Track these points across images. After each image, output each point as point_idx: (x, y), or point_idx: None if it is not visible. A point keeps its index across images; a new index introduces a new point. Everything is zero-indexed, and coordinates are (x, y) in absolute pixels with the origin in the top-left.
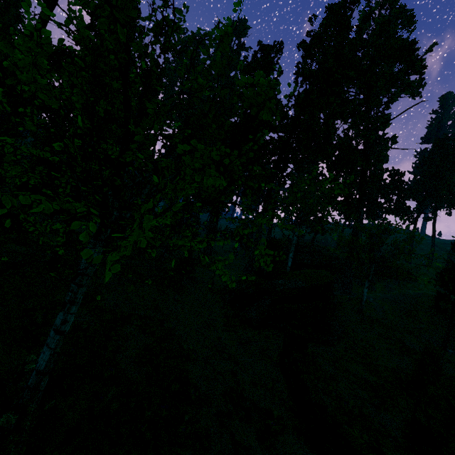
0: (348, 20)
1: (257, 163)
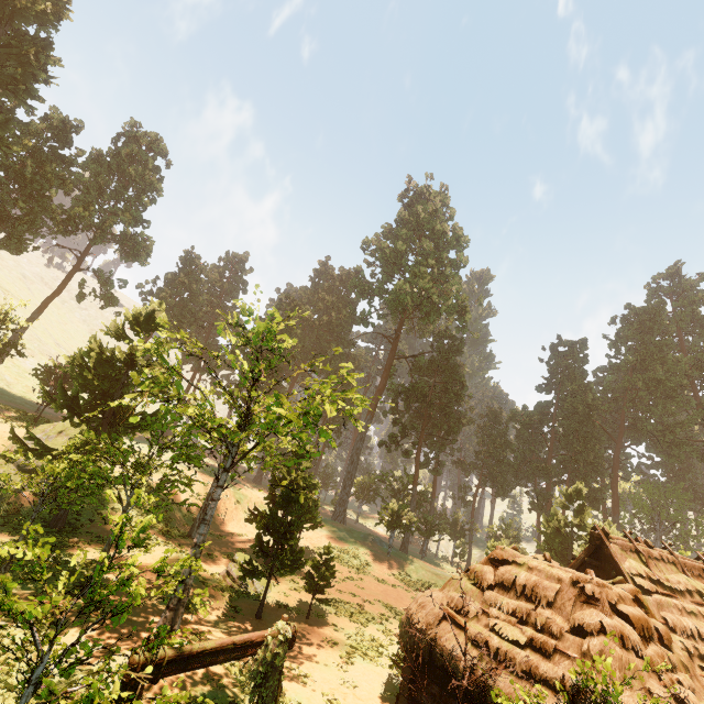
0: (659, 326)
1: (599, 471)
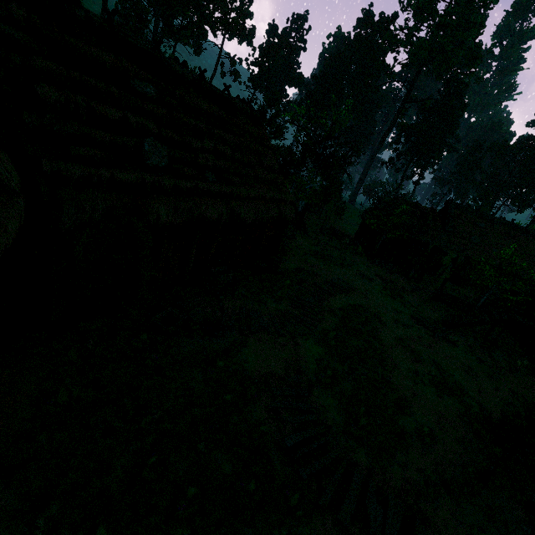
0: None
1: None
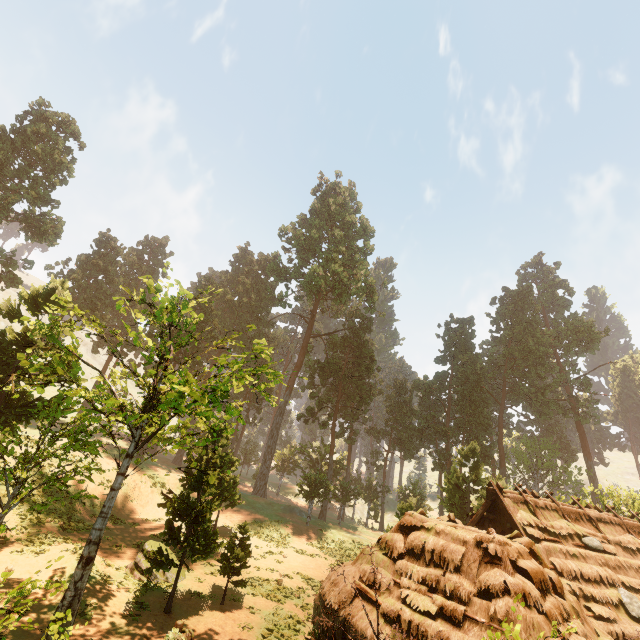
0: (529, 305)
1: (488, 430)
